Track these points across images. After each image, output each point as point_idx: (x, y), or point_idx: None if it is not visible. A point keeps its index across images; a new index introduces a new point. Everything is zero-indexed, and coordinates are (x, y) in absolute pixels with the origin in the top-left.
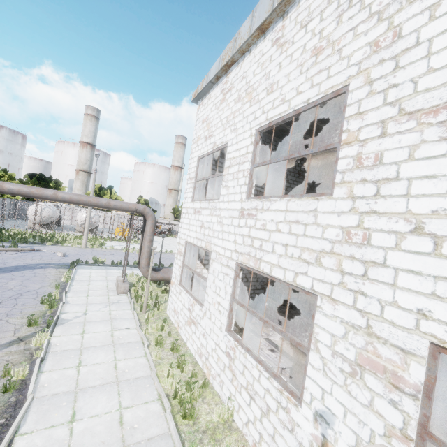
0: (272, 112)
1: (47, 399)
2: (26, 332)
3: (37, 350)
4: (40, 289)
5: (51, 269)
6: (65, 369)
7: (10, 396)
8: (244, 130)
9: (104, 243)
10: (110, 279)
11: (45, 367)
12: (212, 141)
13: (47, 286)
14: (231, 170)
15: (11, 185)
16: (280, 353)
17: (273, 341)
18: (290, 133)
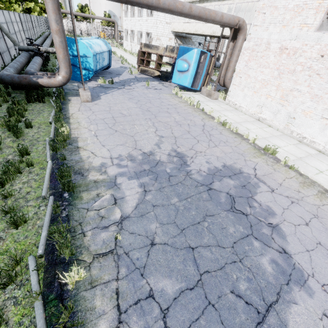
0: None
1: None
2: None
3: None
4: None
5: None
6: None
7: None
8: None
9: None
10: None
11: None
12: None
13: None
14: (129, 11)
15: (86, 14)
16: None
17: None
18: None
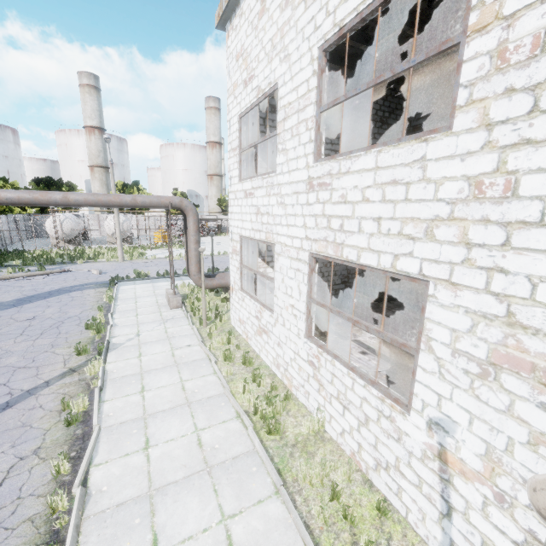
0: (343, 8)
1: (116, 428)
2: (77, 362)
3: (93, 380)
4: (82, 314)
5: (89, 291)
6: (128, 396)
7: (75, 429)
8: (300, 55)
9: (144, 253)
10: (159, 293)
11: (105, 396)
12: (255, 85)
13: (89, 309)
14: (288, 123)
15: (8, 193)
16: (373, 355)
17: (363, 343)
18: (367, 58)
